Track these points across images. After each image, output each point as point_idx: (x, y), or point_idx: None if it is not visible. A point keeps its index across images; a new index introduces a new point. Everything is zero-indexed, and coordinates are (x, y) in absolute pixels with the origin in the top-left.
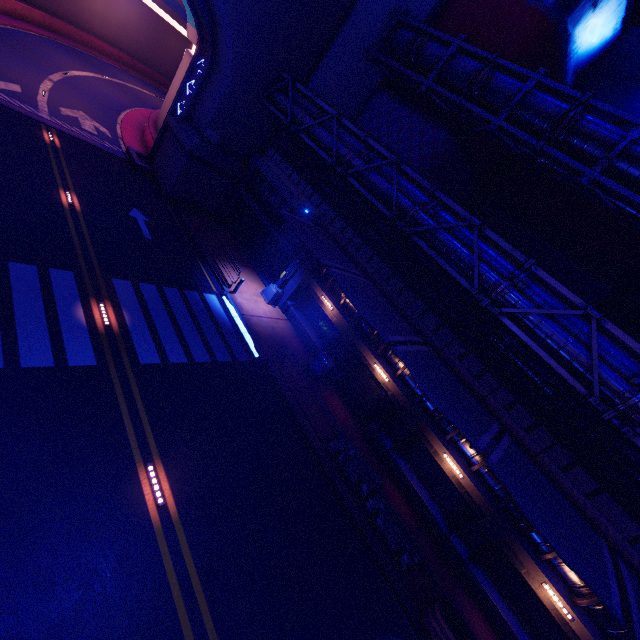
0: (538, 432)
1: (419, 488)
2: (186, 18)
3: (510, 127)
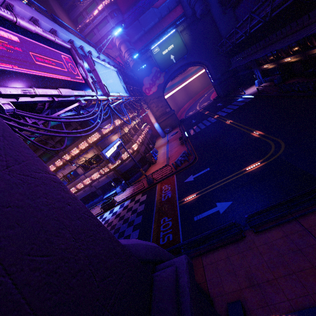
0: None
1: None
2: None
3: None
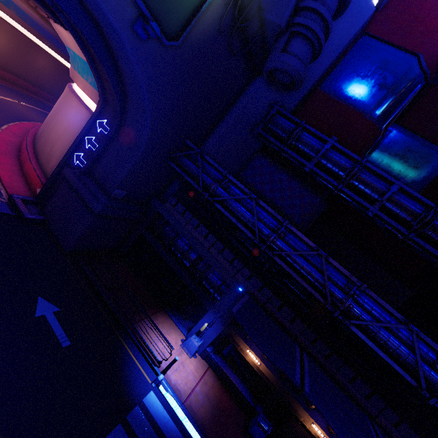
0: None
1: None
2: (48, 38)
3: (385, 216)
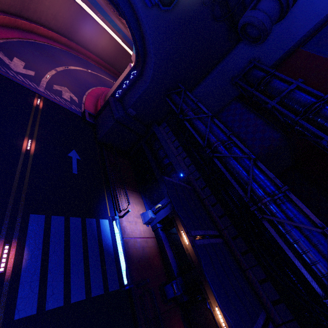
0: None
1: None
2: None
3: None
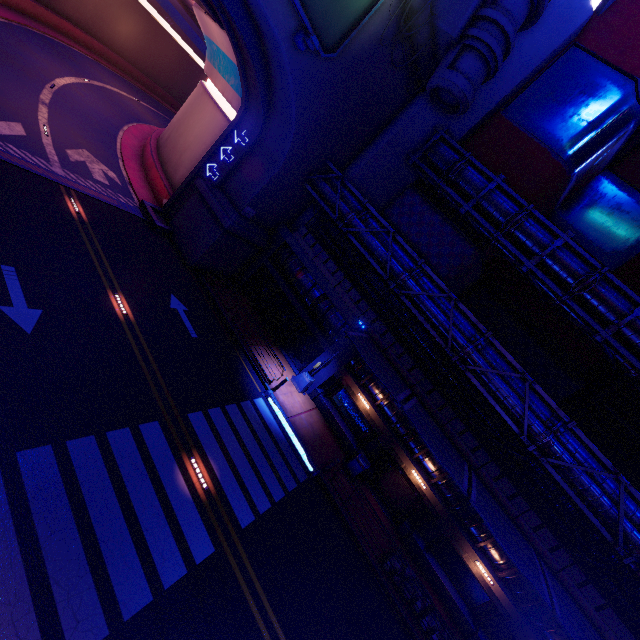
0: (560, 553)
1: (449, 586)
2: (173, 15)
3: (540, 274)
